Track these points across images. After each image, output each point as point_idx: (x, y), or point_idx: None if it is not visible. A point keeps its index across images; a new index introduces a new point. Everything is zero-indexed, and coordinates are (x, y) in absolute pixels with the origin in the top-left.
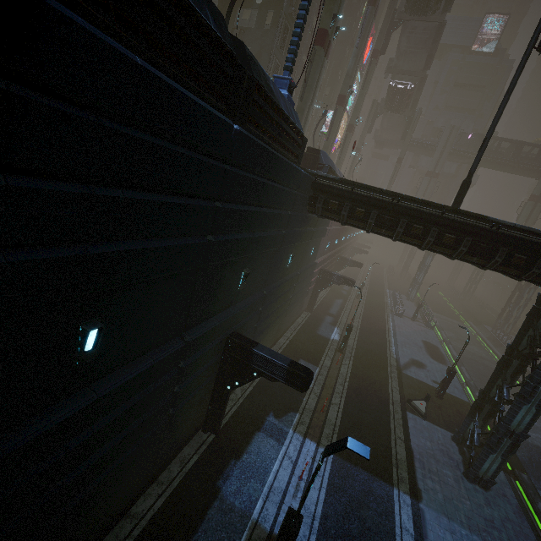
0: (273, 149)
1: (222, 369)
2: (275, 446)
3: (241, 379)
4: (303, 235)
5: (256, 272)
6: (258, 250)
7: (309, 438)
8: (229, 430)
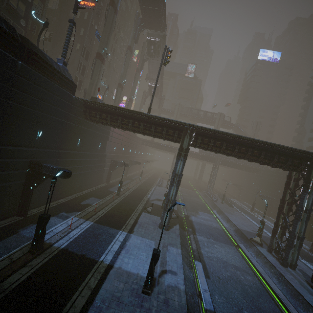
0: (51, 81)
1: (27, 177)
2: (60, 220)
3: (37, 182)
4: (85, 130)
5: (50, 136)
6: (47, 122)
7: (82, 218)
8: (34, 216)
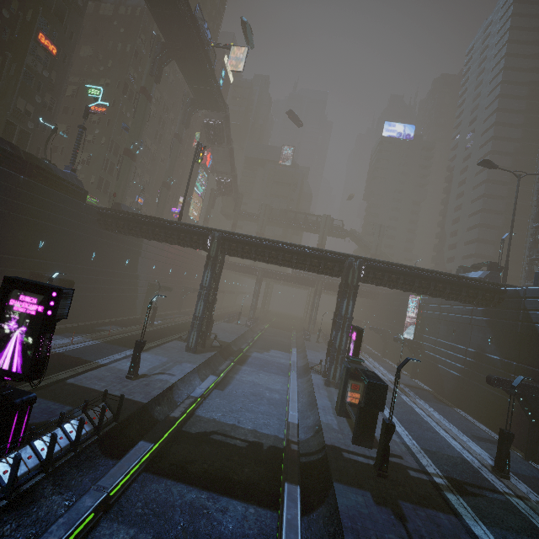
0: (56, 190)
1: None
2: (63, 338)
3: None
4: (102, 242)
5: (55, 247)
6: (50, 232)
7: (90, 338)
8: None
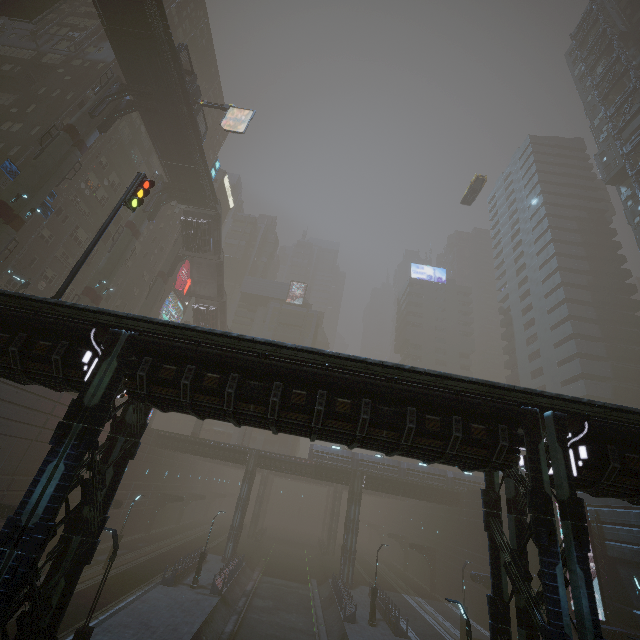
0: None
1: None
2: None
3: None
4: None
5: None
6: None
7: None
8: None
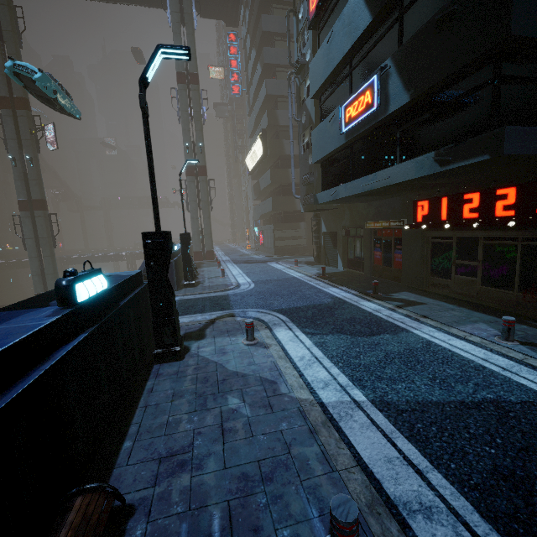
0: None
1: None
2: None
3: None
4: None
5: None
6: None
7: None
8: None
